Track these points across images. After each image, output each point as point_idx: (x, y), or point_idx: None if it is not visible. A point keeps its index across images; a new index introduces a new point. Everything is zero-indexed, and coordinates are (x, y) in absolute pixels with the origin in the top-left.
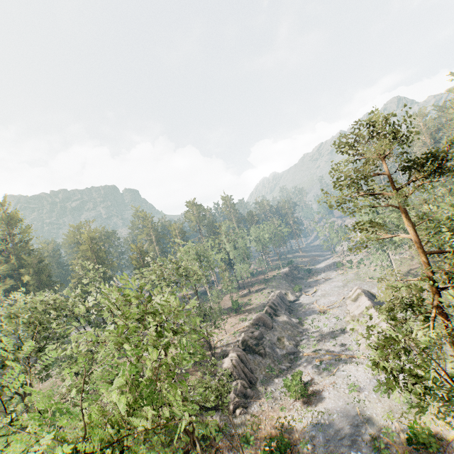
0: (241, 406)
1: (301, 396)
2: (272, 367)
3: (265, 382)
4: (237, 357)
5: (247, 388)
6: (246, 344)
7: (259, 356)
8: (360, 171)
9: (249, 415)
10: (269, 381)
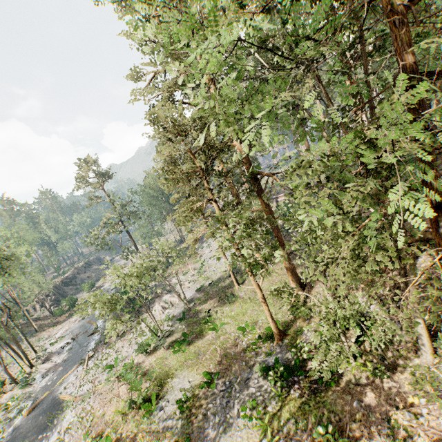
0: (55, 305)
1: (92, 288)
2: (80, 288)
3: (74, 294)
4: (53, 287)
5: (60, 298)
6: (62, 283)
7: (72, 286)
8: (82, 177)
9: (60, 306)
10: (77, 294)
